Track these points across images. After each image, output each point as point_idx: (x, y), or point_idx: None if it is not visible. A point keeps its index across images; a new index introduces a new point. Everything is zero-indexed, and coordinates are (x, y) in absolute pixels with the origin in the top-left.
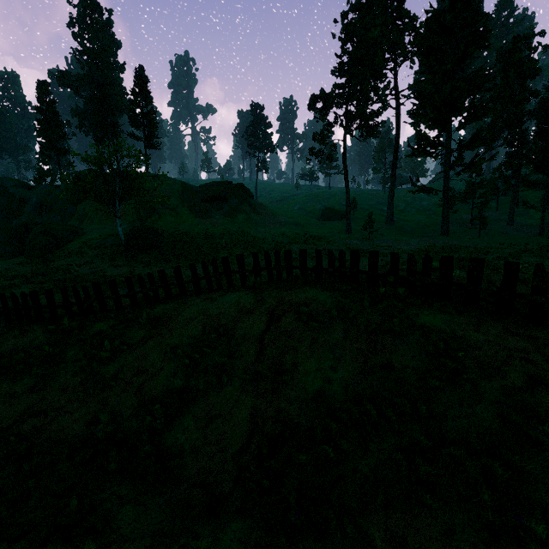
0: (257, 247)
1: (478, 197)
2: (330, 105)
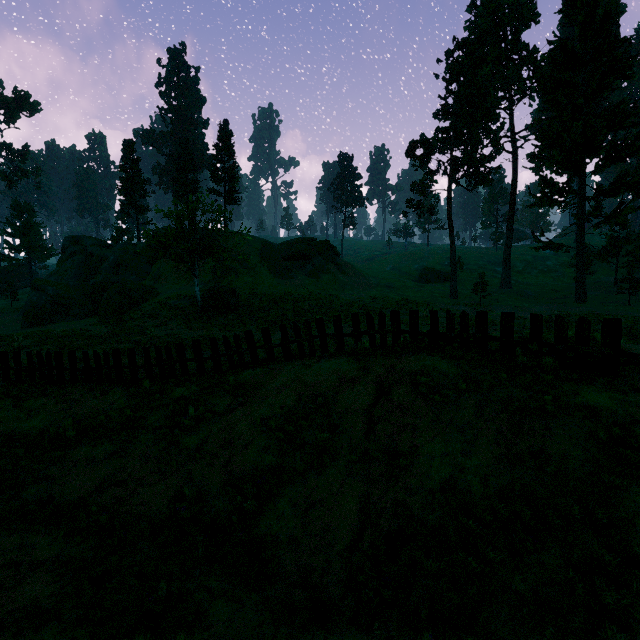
0: (345, 311)
1: (624, 255)
2: (432, 152)
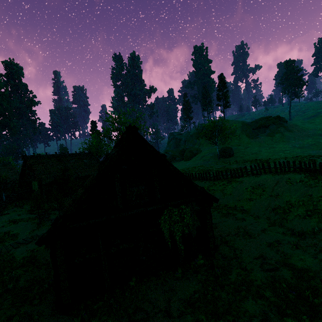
0: (286, 153)
1: None
2: None
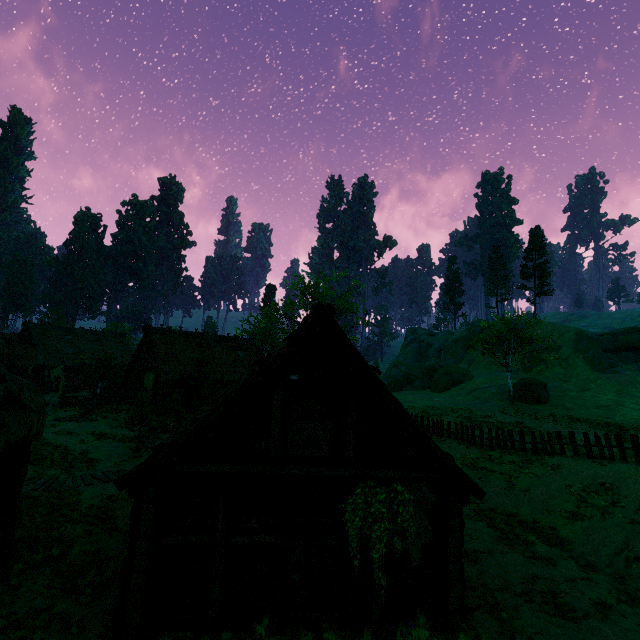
0: None
1: None
2: None
